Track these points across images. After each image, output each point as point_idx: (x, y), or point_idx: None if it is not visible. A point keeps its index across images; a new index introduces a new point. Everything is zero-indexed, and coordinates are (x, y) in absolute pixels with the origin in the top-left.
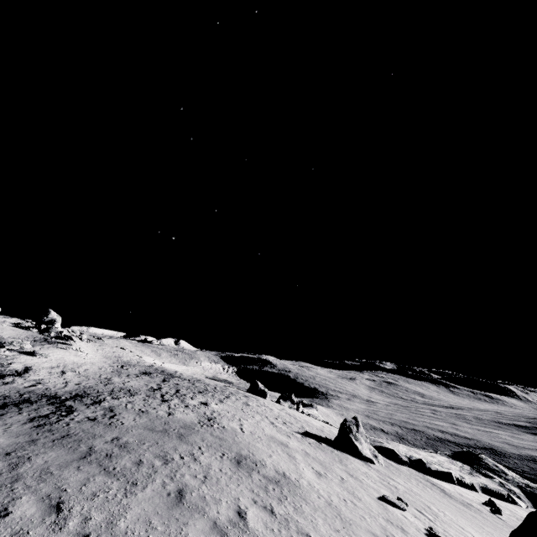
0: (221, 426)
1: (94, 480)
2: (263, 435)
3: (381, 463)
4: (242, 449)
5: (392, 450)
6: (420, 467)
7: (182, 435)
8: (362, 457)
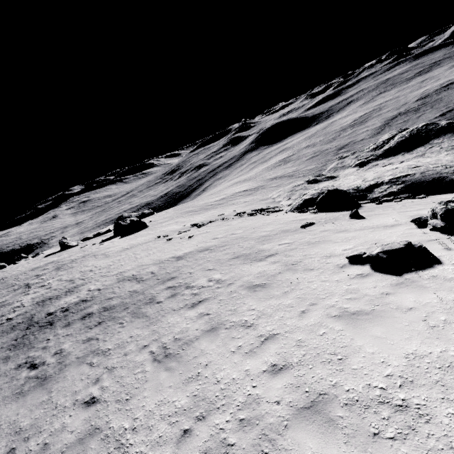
0: (11, 275)
1: (1, 292)
2: (31, 265)
3: (82, 243)
4: (29, 269)
5: (87, 237)
6: (99, 235)
7: (3, 283)
8: (74, 246)
